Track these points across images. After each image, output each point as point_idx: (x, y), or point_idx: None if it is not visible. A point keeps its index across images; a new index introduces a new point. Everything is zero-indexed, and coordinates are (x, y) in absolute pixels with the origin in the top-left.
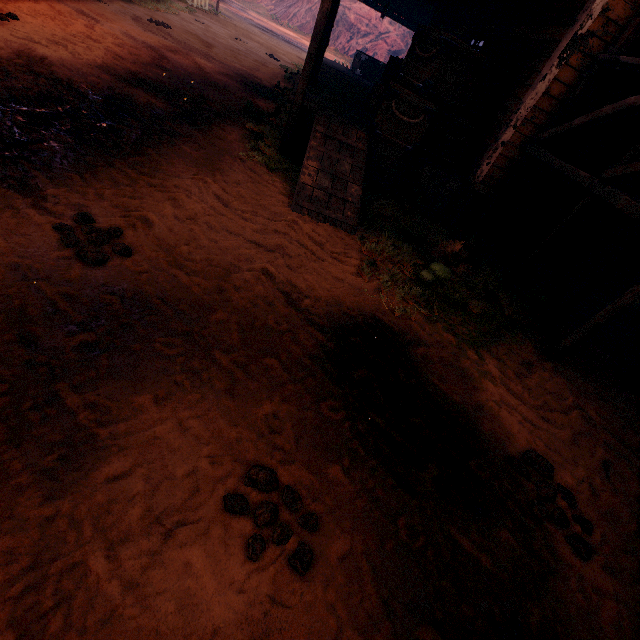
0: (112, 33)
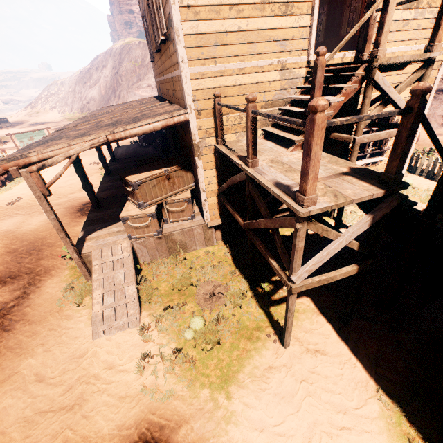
0: None
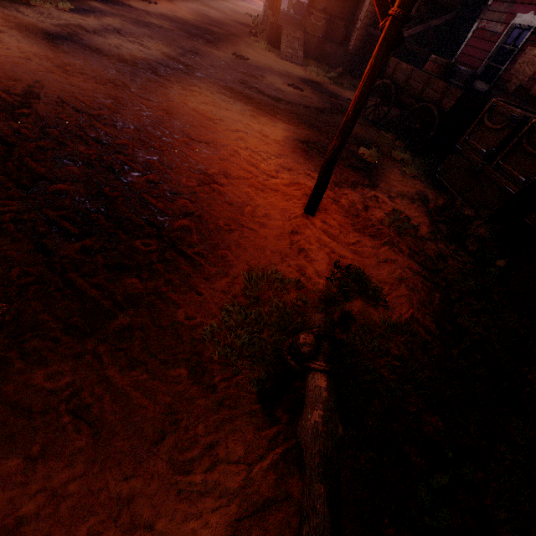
0: (180, 6)
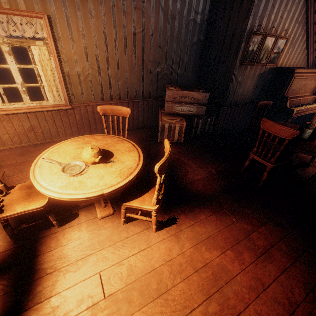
0: None
